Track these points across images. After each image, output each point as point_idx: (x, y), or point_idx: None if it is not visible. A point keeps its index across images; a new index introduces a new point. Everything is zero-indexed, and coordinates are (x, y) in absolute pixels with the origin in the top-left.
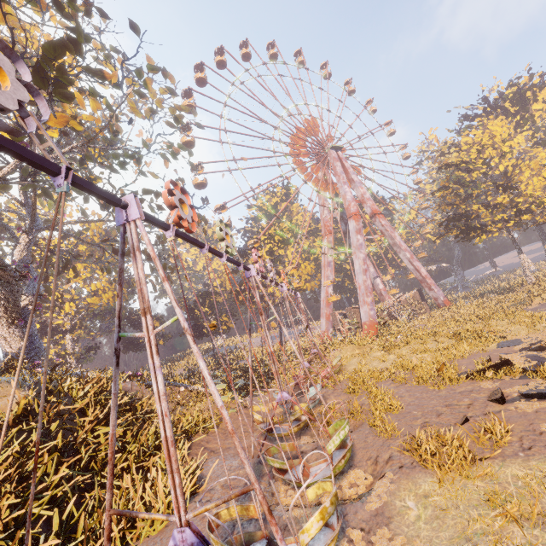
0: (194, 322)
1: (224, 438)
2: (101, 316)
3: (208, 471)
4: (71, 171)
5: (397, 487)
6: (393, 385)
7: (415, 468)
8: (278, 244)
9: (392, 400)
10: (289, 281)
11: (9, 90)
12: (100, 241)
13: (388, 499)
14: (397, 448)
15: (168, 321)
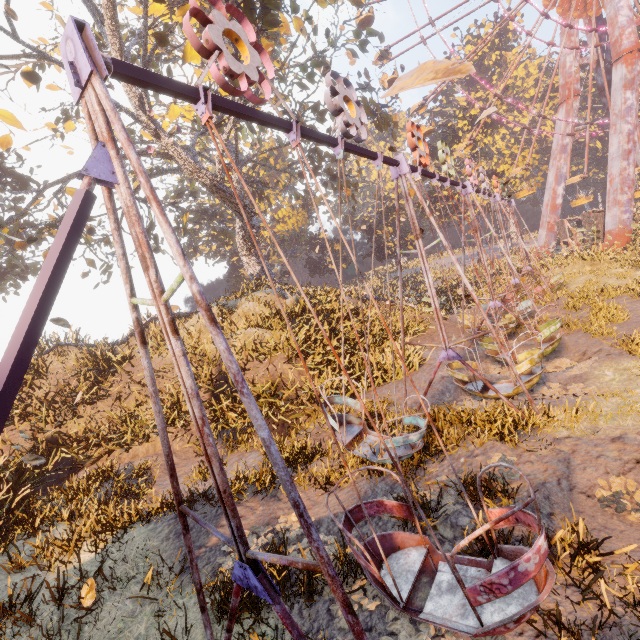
0: (377, 243)
1: (431, 341)
2: (287, 243)
3: (426, 356)
4: (381, 154)
5: (599, 365)
6: (628, 301)
7: (623, 356)
8: (483, 129)
9: (619, 312)
10: (502, 188)
11: (356, 114)
12: (274, 162)
13: (588, 371)
14: (608, 343)
15: (434, 242)
